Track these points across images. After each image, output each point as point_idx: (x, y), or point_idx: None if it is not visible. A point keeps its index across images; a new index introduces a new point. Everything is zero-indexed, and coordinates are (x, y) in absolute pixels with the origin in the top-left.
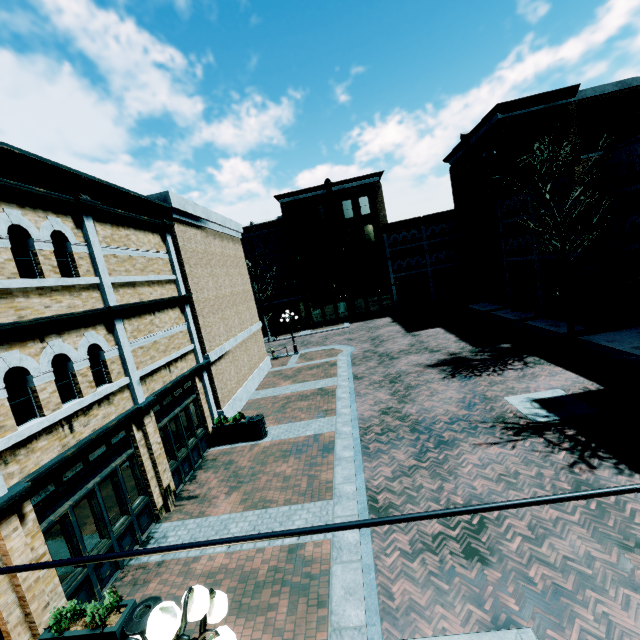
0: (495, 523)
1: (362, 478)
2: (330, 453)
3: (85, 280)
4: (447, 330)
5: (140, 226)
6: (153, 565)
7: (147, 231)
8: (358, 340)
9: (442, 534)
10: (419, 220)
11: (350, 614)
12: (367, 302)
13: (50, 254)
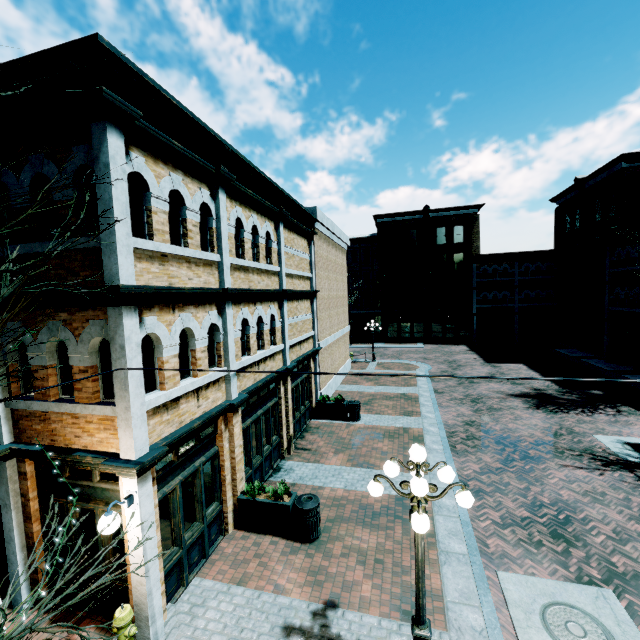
0: (580, 522)
1: (453, 466)
2: (420, 443)
3: (275, 268)
4: (530, 367)
5: (299, 232)
6: (288, 484)
7: (302, 237)
8: (434, 360)
9: (530, 518)
10: (513, 255)
11: (454, 546)
12: (444, 327)
13: (263, 247)
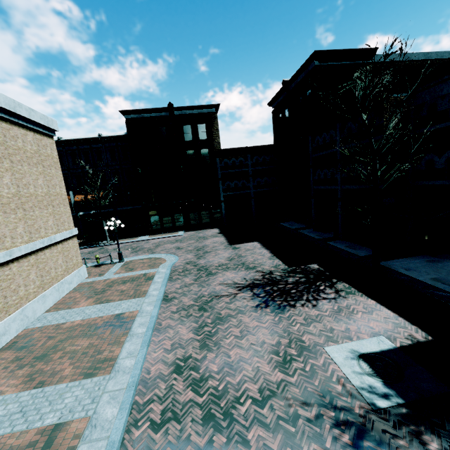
0: None
1: None
2: None
3: None
4: (263, 245)
5: None
6: None
7: None
8: (185, 249)
9: None
10: (246, 150)
11: None
12: (200, 214)
13: None
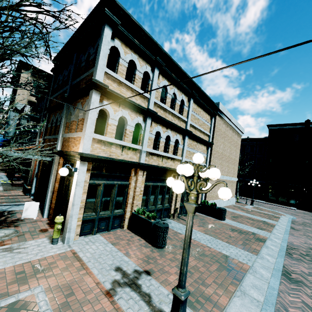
0: None
1: (282, 260)
2: (261, 242)
3: (183, 118)
4: None
5: (205, 110)
6: None
7: (206, 113)
8: (301, 216)
9: None
10: None
11: (253, 293)
12: None
13: (178, 105)
